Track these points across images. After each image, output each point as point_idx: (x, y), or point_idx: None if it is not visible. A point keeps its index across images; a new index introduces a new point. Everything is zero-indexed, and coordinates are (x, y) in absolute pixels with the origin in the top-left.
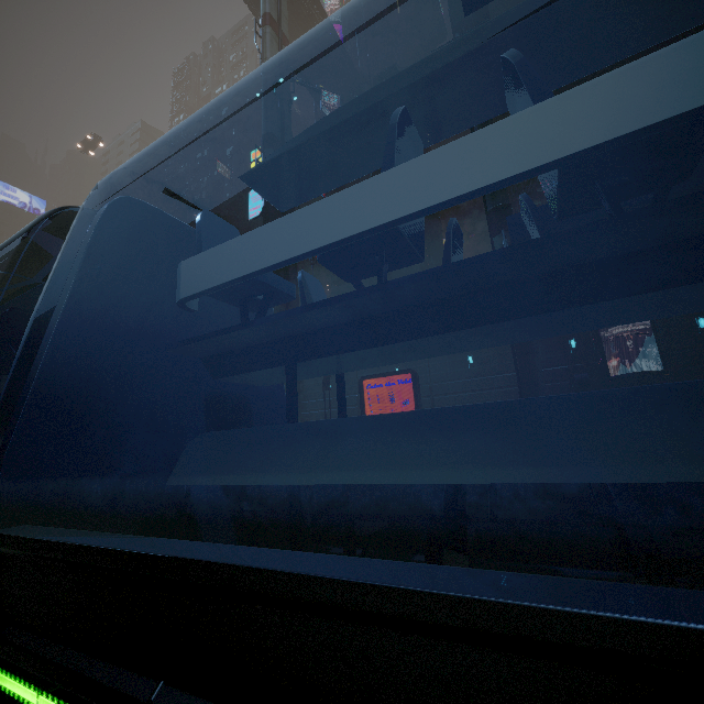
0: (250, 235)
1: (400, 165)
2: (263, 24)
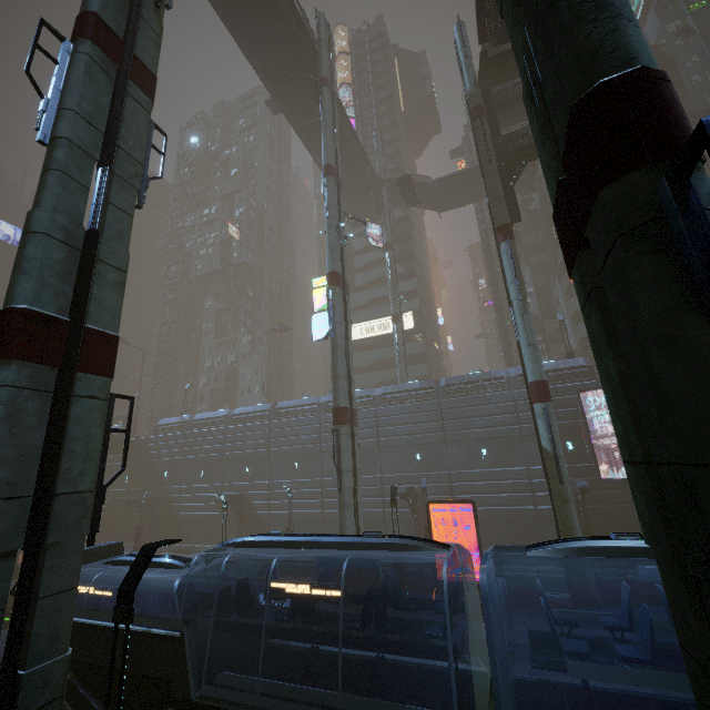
0: (613, 667)
1: (677, 673)
2: (326, 174)
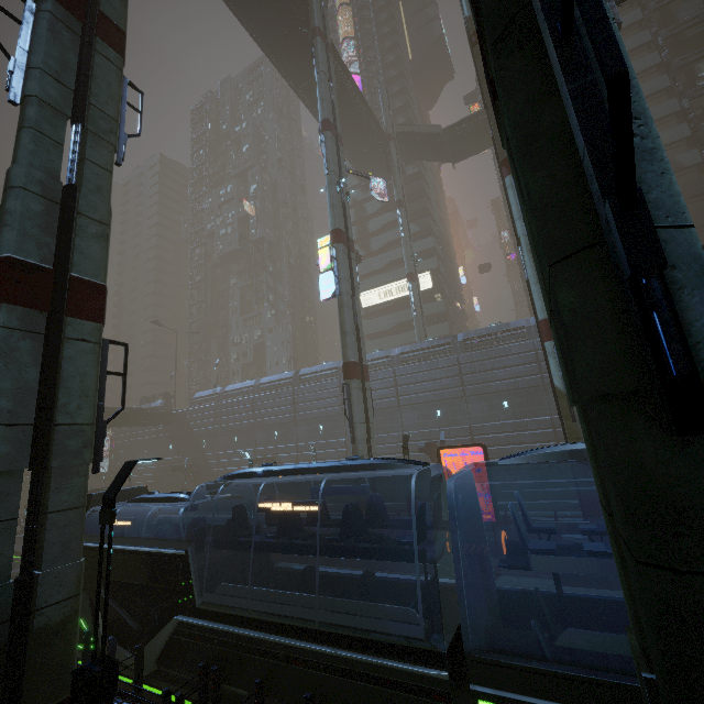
0: (574, 559)
1: None
2: (324, 129)
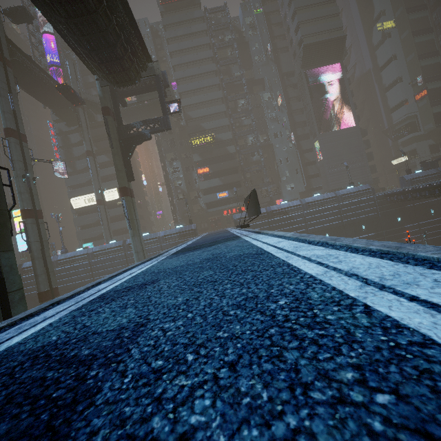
0: None
1: None
2: (7, 136)
